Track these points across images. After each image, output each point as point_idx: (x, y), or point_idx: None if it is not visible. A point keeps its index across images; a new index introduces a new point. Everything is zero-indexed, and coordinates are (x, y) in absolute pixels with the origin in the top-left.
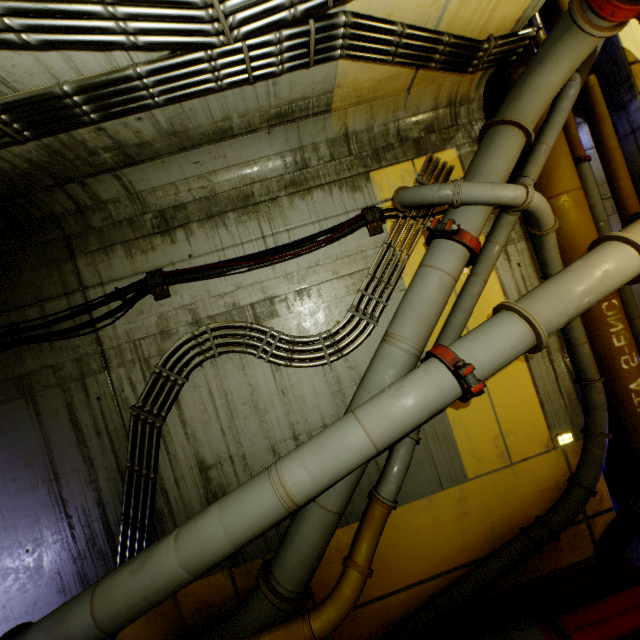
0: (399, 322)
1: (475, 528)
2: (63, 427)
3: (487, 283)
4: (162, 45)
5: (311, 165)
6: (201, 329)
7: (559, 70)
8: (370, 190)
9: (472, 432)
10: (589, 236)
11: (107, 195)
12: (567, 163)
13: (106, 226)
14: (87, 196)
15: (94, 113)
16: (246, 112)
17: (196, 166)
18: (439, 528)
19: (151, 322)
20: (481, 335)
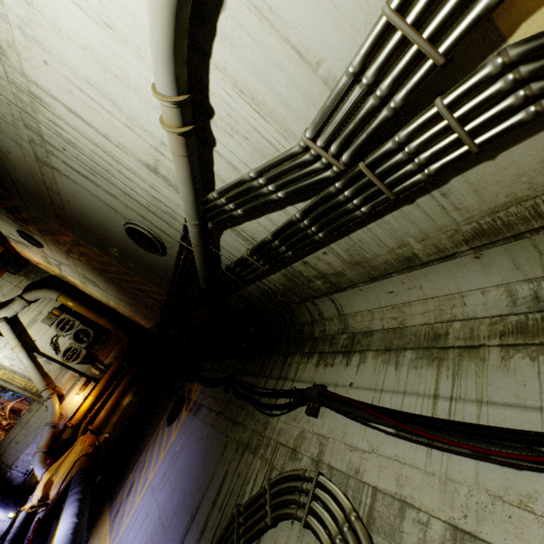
0: None
1: None
2: (219, 478)
3: None
4: (294, 192)
5: None
6: (311, 472)
7: None
8: None
9: None
10: None
11: (327, 313)
12: None
13: (319, 337)
14: (317, 312)
15: (290, 250)
16: (424, 235)
17: (391, 295)
18: None
19: (294, 432)
20: None
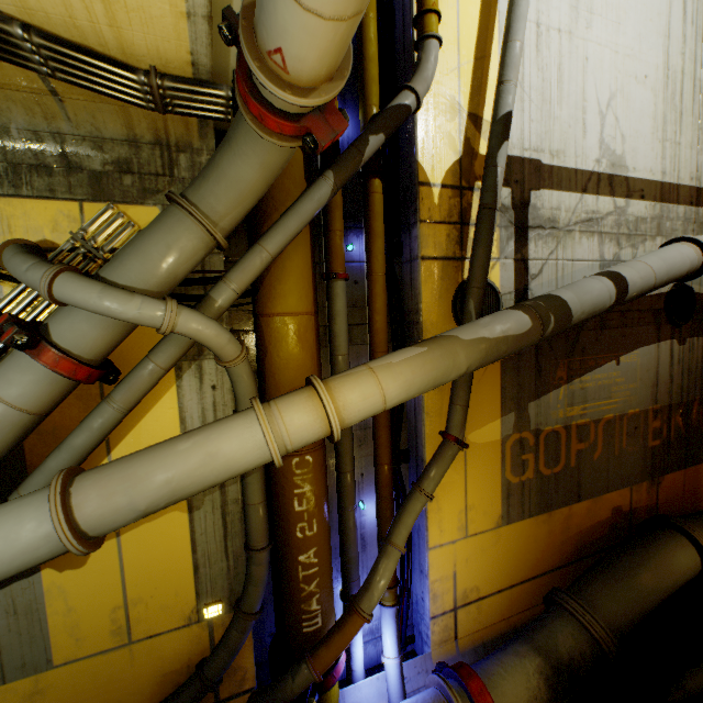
0: None
1: None
2: None
3: (160, 403)
4: None
5: None
6: None
7: (248, 162)
8: None
9: (79, 602)
10: (300, 375)
11: None
12: (298, 278)
13: None
14: None
15: None
16: None
17: None
18: None
19: None
20: None
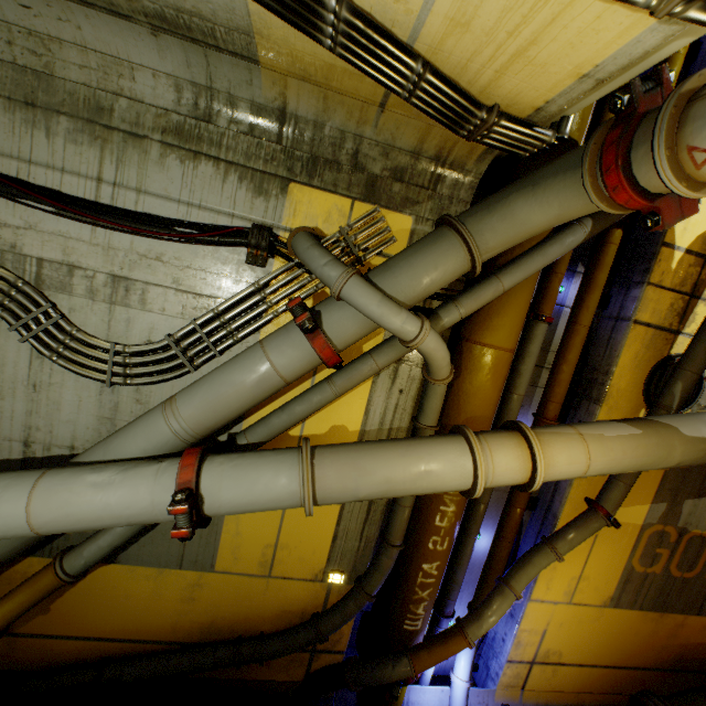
0: (190, 392)
1: (196, 616)
2: None
3: (355, 392)
4: None
5: (217, 122)
6: None
7: (546, 210)
8: (279, 205)
9: (245, 530)
10: (484, 406)
11: None
12: (515, 316)
13: None
14: None
15: None
16: None
17: (26, 12)
18: (156, 601)
19: None
20: (248, 468)
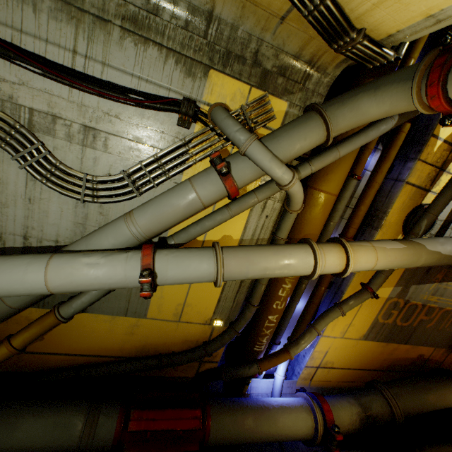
0: (143, 210)
1: (134, 342)
2: None
3: (239, 215)
4: None
5: (162, 16)
6: None
7: (380, 107)
8: (202, 85)
9: (166, 295)
10: (315, 228)
11: None
12: (342, 174)
13: None
14: None
15: None
16: None
17: None
18: (110, 334)
19: None
20: (183, 258)
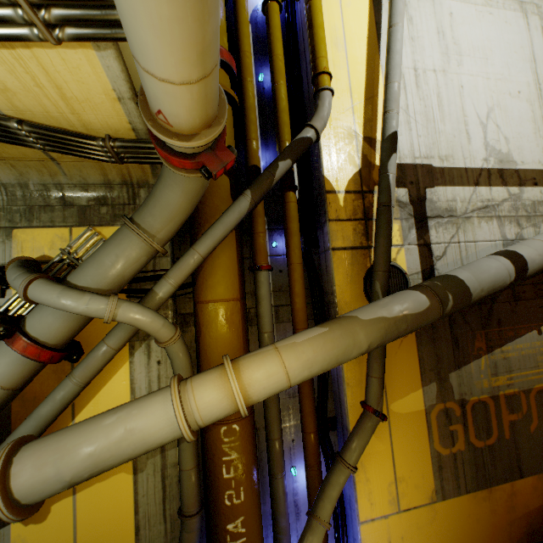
0: None
1: None
2: None
3: (116, 376)
4: None
5: None
6: None
7: (173, 190)
8: (8, 247)
9: None
10: (227, 351)
11: None
12: (225, 272)
13: None
14: None
15: None
16: None
17: None
18: None
19: None
20: None
